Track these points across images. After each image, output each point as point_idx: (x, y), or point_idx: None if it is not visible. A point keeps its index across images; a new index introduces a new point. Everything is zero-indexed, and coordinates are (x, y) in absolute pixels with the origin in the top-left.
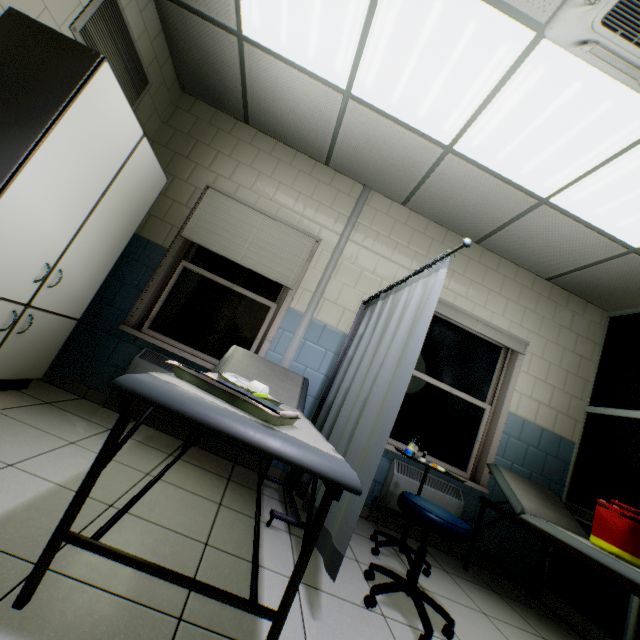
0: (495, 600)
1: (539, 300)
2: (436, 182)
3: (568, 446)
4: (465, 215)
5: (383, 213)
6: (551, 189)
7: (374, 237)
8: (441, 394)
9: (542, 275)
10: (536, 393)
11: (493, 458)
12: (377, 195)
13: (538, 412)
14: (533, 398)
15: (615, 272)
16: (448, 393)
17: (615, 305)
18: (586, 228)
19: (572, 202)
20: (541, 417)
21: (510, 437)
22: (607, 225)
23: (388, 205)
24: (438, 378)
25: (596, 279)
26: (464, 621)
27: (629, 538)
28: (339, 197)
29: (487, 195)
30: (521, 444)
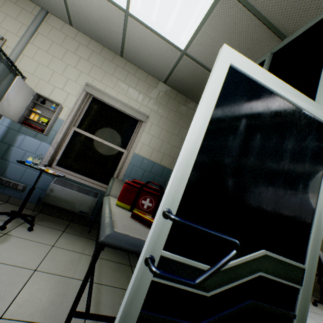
0: (85, 243)
1: (160, 94)
2: (72, 0)
3: (168, 171)
4: (103, 31)
5: (57, 29)
6: (124, 0)
7: (50, 44)
8: (97, 143)
9: (161, 79)
10: (153, 144)
11: (122, 177)
12: (53, 17)
13: (153, 154)
14: (150, 146)
15: (186, 72)
16: (101, 143)
17: (198, 98)
18: (157, 36)
19: (139, 12)
20: (154, 156)
21: (135, 166)
22: (163, 31)
23: (62, 25)
24: (97, 135)
25: (182, 79)
26: (13, 247)
27: (123, 194)
28: (23, 13)
29: (101, 10)
30: (141, 170)
